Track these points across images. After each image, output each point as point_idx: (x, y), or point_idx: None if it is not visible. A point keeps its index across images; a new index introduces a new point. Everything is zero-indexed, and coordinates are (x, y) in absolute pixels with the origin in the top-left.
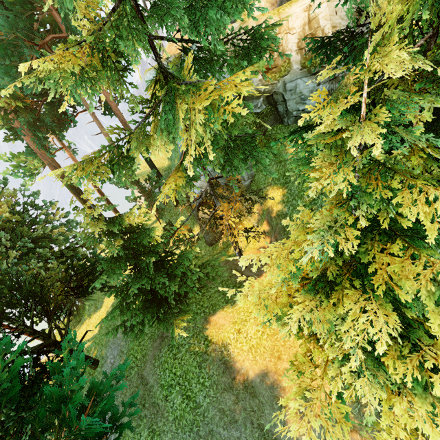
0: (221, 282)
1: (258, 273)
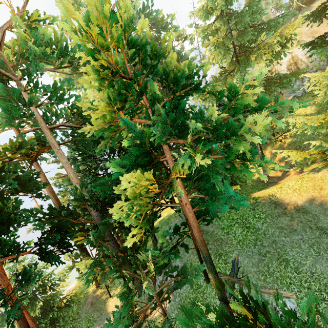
0: (251, 186)
1: (280, 179)
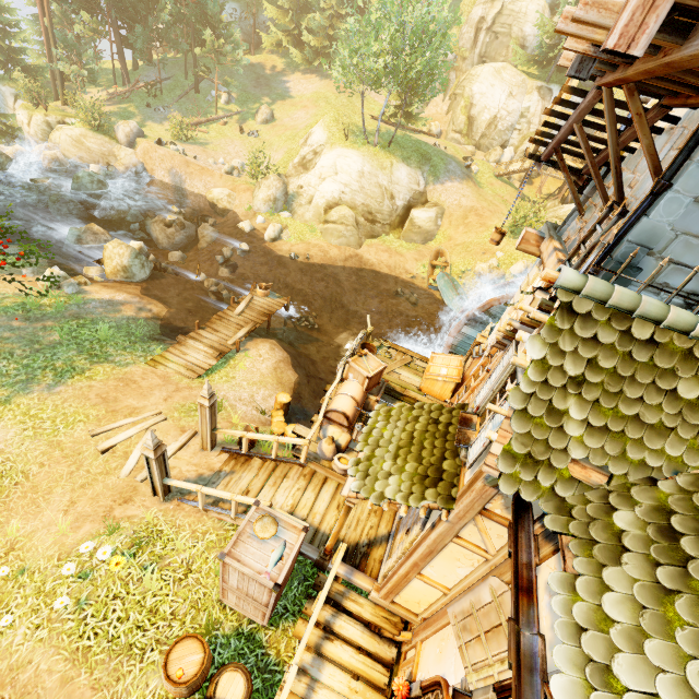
0: None
1: None
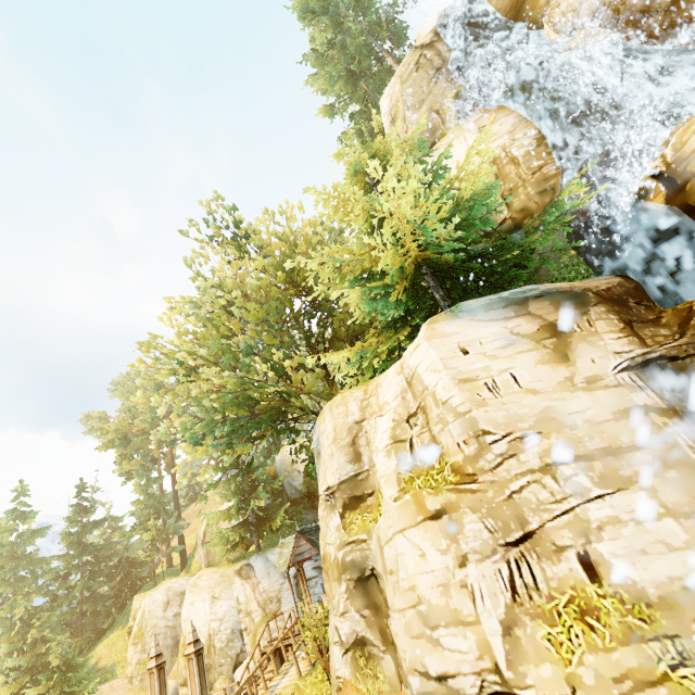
0: None
1: None
